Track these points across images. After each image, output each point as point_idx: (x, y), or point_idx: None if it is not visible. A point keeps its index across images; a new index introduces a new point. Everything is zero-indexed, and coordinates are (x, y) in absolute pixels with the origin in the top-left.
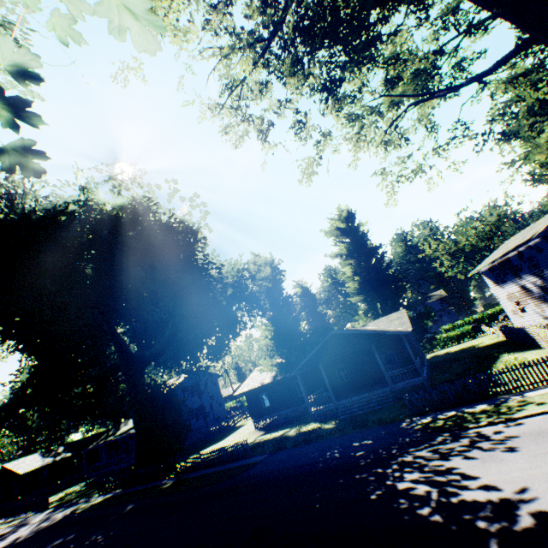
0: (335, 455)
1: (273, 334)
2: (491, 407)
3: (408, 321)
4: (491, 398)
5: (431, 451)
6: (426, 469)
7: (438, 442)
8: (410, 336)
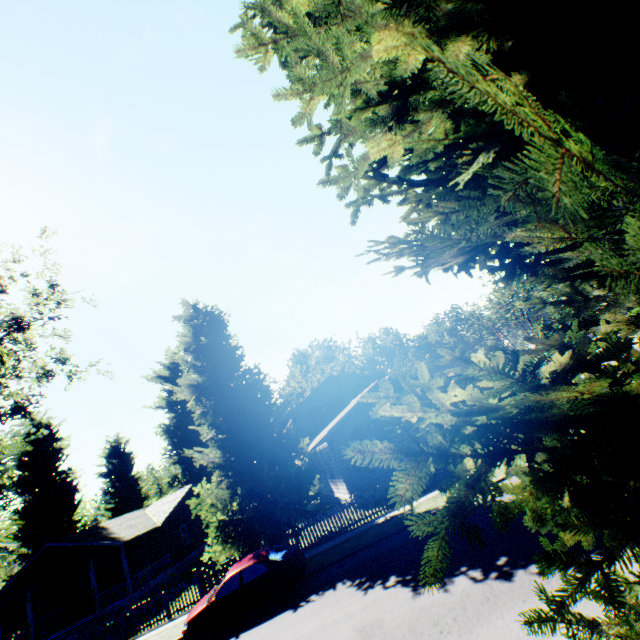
0: None
1: (19, 531)
2: None
3: (172, 508)
4: None
5: None
6: None
7: None
8: (180, 522)
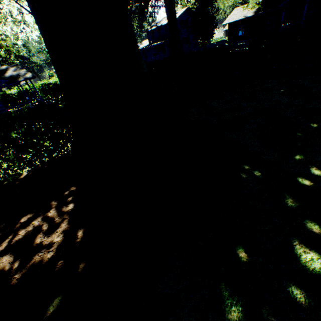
0: None
1: None
2: None
3: None
4: None
5: None
6: None
7: None
8: None
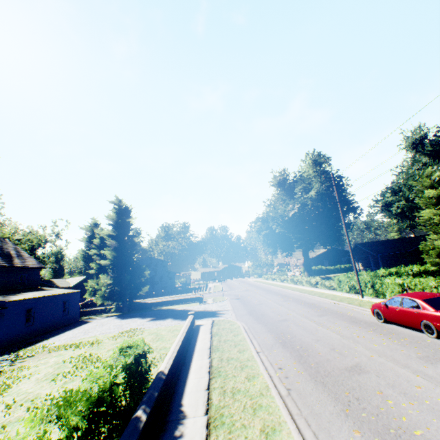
0: None
1: None
2: None
3: (77, 282)
4: None
5: None
6: None
7: None
8: (78, 287)
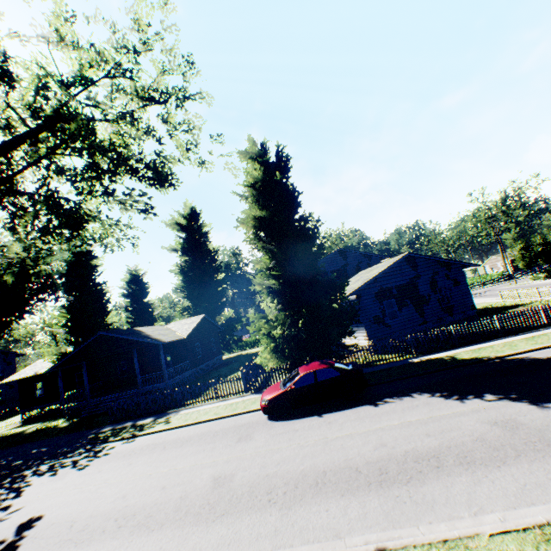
0: (1, 464)
1: (66, 322)
2: (150, 421)
3: (192, 328)
4: (166, 412)
5: (51, 465)
6: (15, 486)
7: (72, 455)
8: (196, 340)
